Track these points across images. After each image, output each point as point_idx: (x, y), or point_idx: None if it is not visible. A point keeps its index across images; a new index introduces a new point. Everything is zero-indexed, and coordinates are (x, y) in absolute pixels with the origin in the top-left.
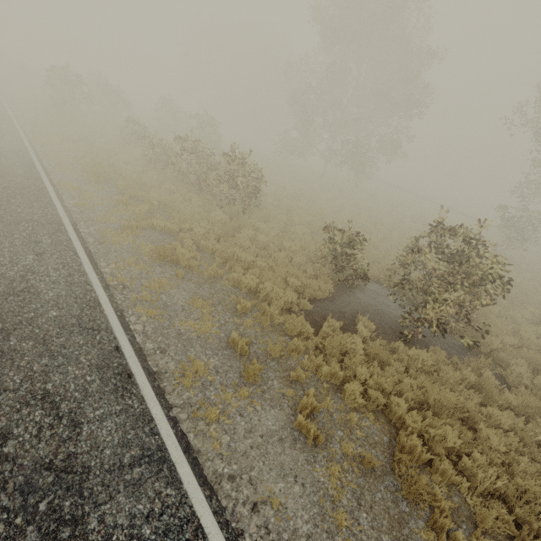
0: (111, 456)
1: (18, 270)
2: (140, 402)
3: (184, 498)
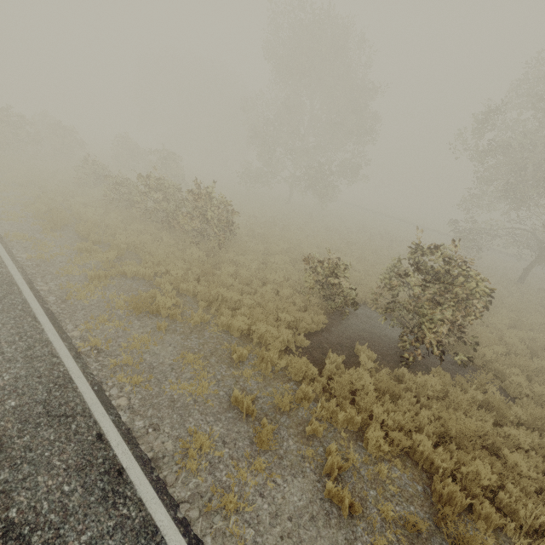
0: None
1: None
2: (138, 508)
3: None
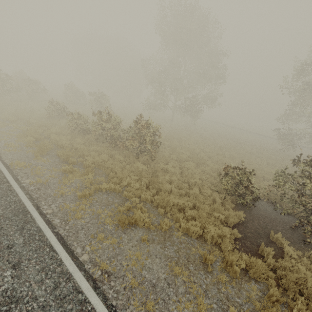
0: None
1: None
2: None
3: None
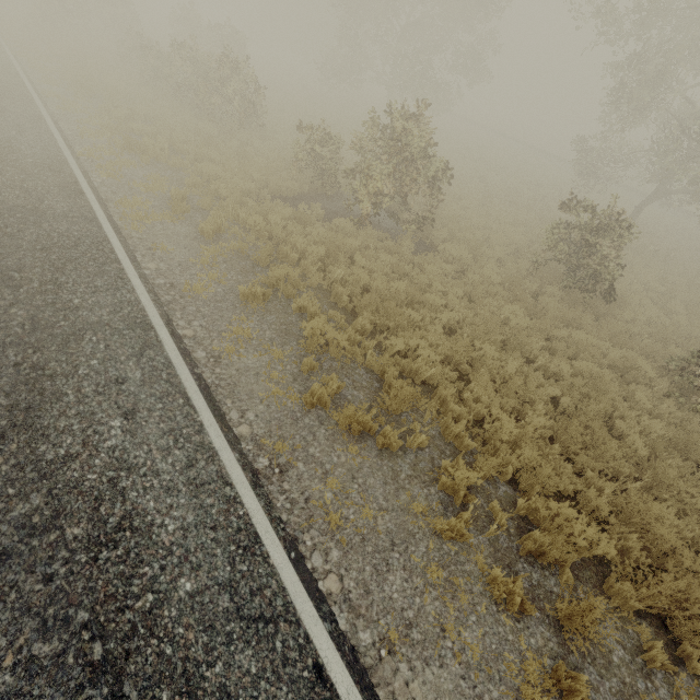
0: (61, 213)
1: (4, 137)
2: (86, 203)
3: (103, 232)
